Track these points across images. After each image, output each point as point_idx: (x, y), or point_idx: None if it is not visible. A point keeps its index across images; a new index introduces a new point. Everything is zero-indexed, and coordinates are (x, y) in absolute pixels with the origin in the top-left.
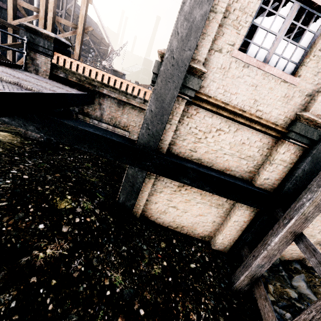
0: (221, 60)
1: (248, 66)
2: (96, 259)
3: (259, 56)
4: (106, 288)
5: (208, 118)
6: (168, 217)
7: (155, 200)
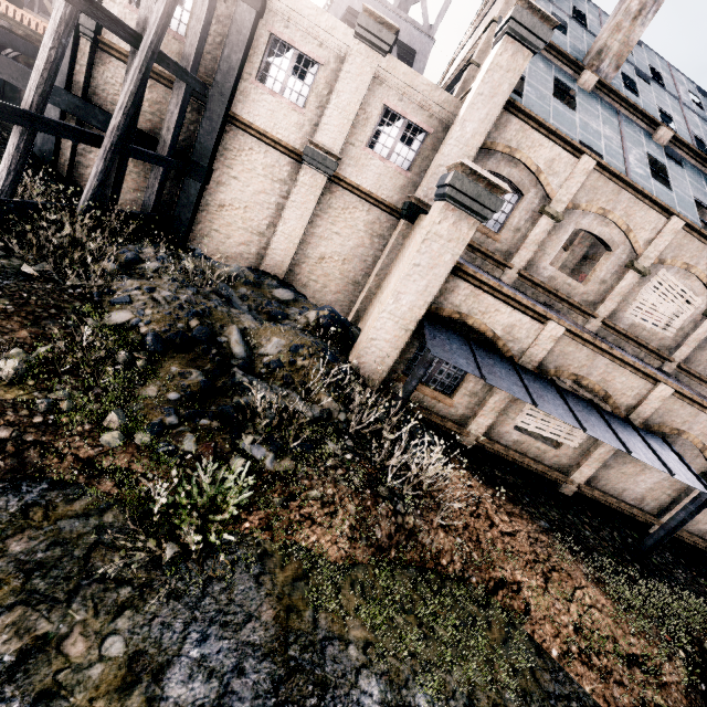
0: (117, 11)
1: None
2: None
3: None
4: None
5: (122, 68)
6: None
7: (86, 163)
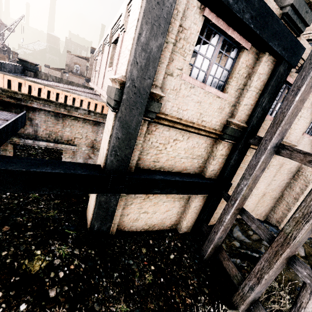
0: (173, 83)
1: (194, 87)
2: (96, 303)
3: (199, 77)
4: None
5: (166, 131)
6: (141, 223)
7: (127, 212)
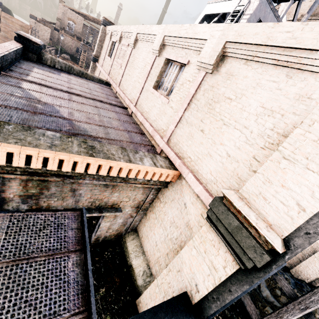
0: None
1: None
2: None
3: None
4: None
5: None
6: None
7: None
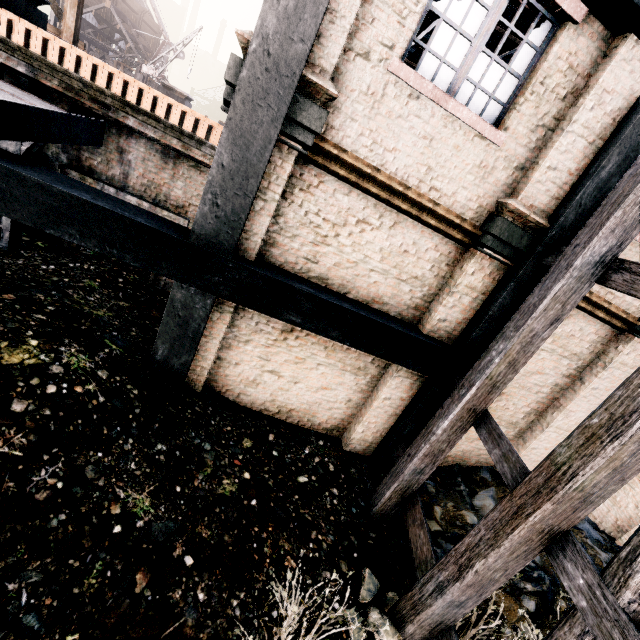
0: (368, 77)
1: (418, 97)
2: (92, 467)
3: (440, 80)
4: (114, 520)
5: (342, 195)
6: (262, 393)
7: (236, 358)
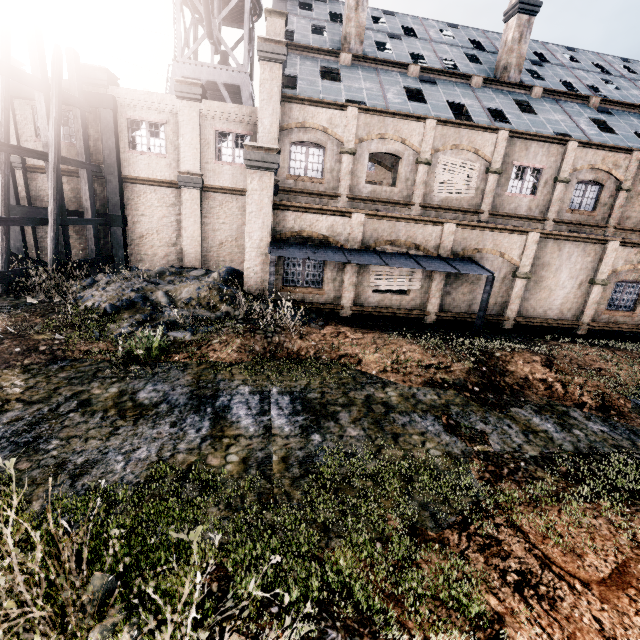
0: (31, 145)
1: None
2: None
3: None
4: None
5: (46, 178)
6: None
7: (46, 245)
